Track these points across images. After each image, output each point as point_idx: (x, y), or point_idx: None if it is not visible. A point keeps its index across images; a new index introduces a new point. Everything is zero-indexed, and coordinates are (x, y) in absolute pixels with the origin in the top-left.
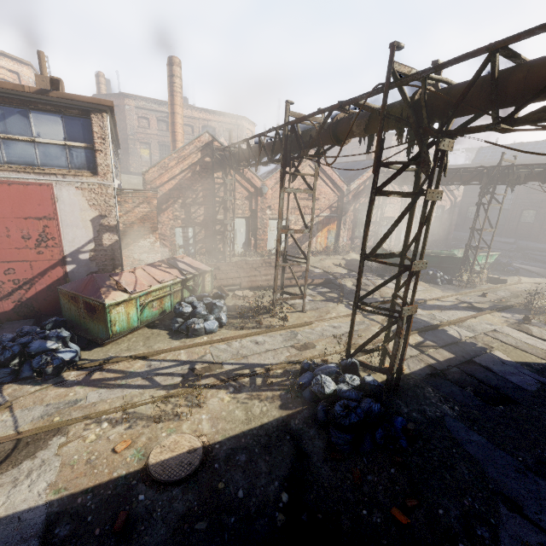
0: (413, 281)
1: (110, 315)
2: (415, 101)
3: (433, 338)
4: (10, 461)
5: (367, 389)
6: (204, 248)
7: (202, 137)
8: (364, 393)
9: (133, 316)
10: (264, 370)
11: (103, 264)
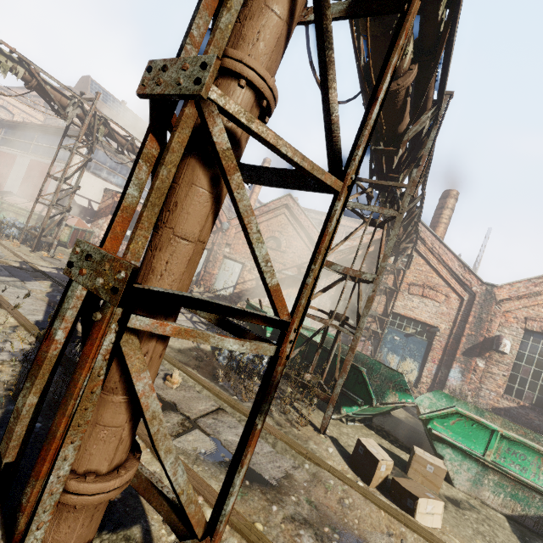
0: None
1: None
2: None
3: None
4: None
5: None
6: None
7: None
8: None
9: None
10: None
11: None
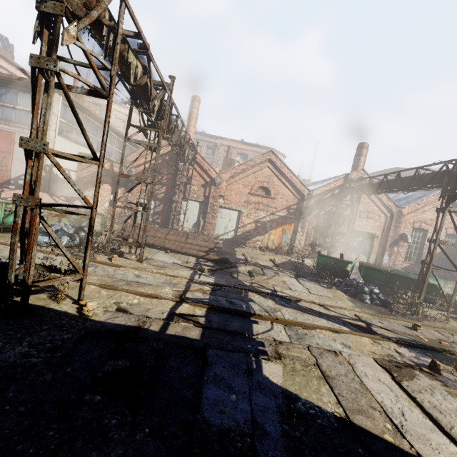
0: (331, 288)
1: None
2: None
3: (218, 319)
4: None
5: None
6: (159, 219)
7: None
8: None
9: None
10: None
11: None
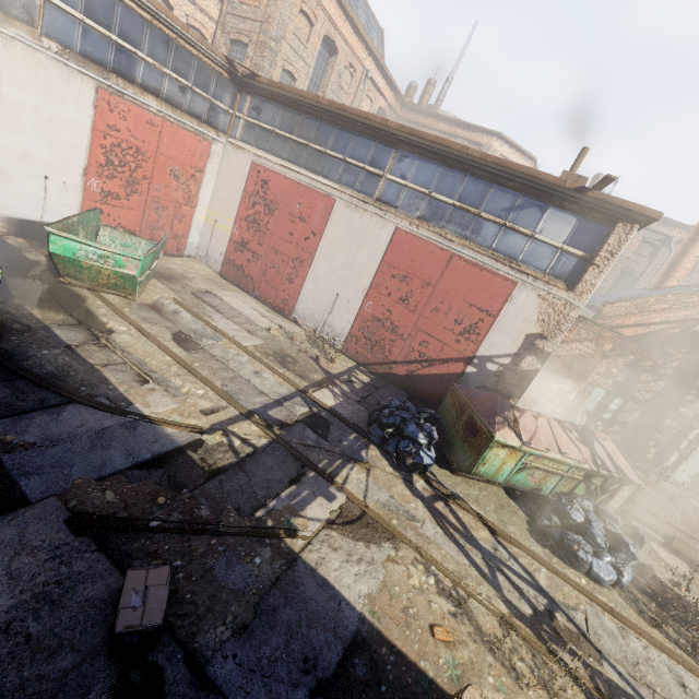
0: None
1: (488, 451)
2: None
3: None
4: (353, 528)
5: None
6: (620, 436)
7: None
8: None
9: (505, 469)
10: None
11: (503, 385)
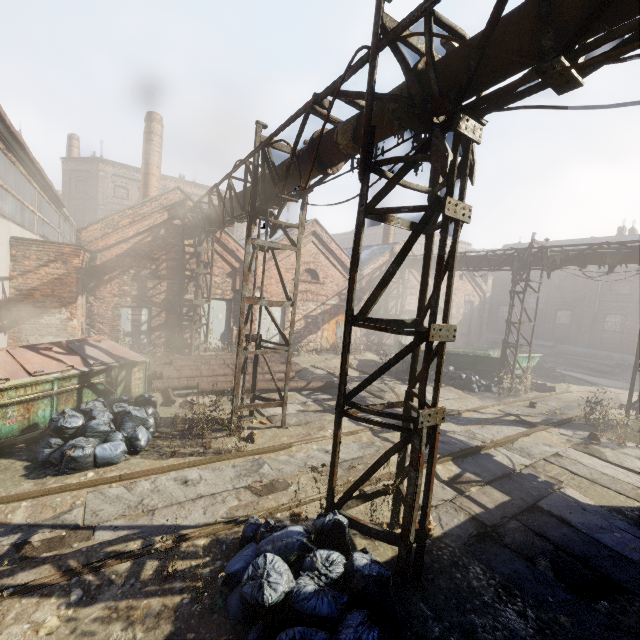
0: (443, 386)
1: None
2: (418, 71)
3: (475, 467)
4: None
5: (356, 586)
6: (163, 338)
7: (171, 194)
8: (351, 596)
9: None
10: (171, 541)
11: None
